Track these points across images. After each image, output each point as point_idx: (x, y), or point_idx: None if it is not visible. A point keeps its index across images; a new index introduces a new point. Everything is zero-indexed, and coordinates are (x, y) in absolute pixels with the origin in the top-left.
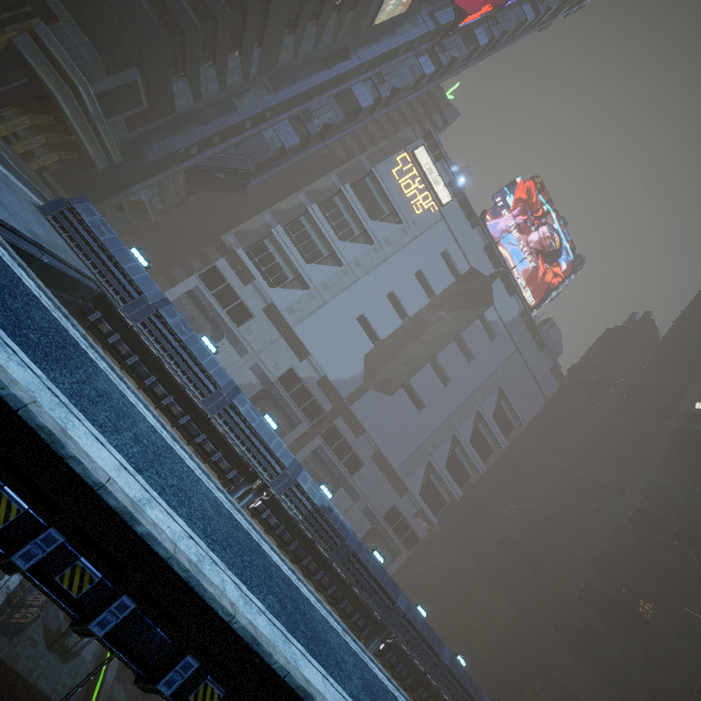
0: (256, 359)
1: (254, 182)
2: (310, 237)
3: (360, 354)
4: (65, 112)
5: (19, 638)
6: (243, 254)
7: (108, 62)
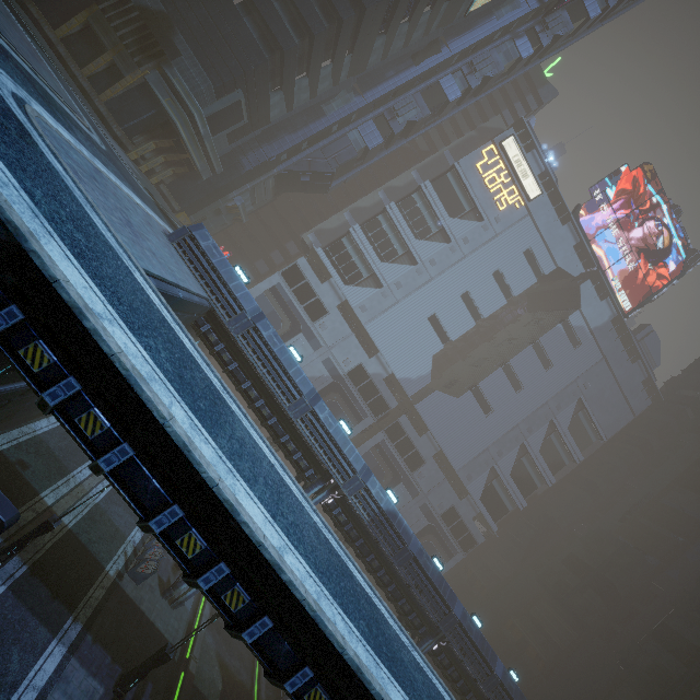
0: (328, 354)
1: (336, 182)
2: (386, 235)
3: (429, 354)
4: (182, 136)
5: (142, 583)
6: (322, 253)
7: (218, 88)
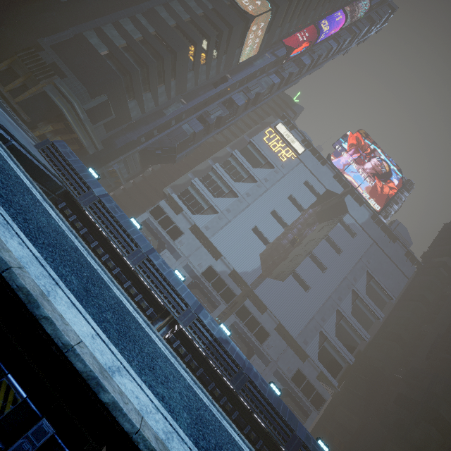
0: (186, 261)
1: (180, 155)
2: (216, 182)
3: (257, 253)
4: (68, 119)
5: None
6: (175, 196)
7: (91, 93)
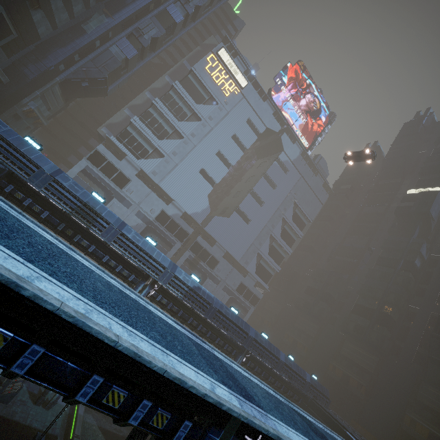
0: (138, 208)
1: (111, 87)
2: (158, 121)
3: (205, 194)
4: None
5: (12, 402)
6: (115, 139)
7: None
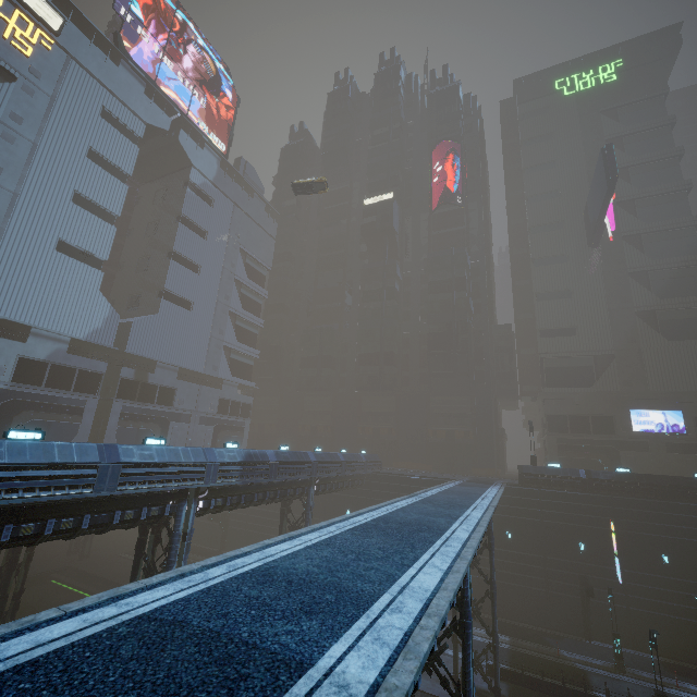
0: None
1: None
2: None
3: (94, 290)
4: None
5: None
6: None
7: None
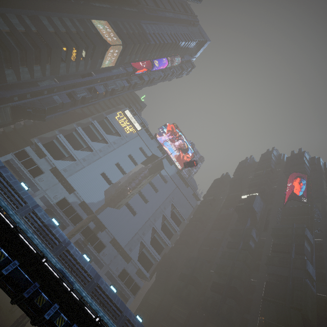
0: (44, 193)
1: (49, 116)
2: (77, 139)
3: (103, 190)
4: None
5: None
6: (41, 145)
7: None
